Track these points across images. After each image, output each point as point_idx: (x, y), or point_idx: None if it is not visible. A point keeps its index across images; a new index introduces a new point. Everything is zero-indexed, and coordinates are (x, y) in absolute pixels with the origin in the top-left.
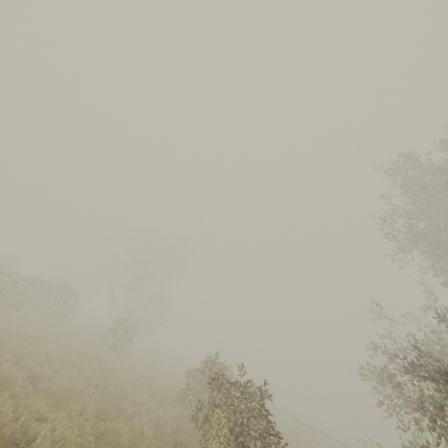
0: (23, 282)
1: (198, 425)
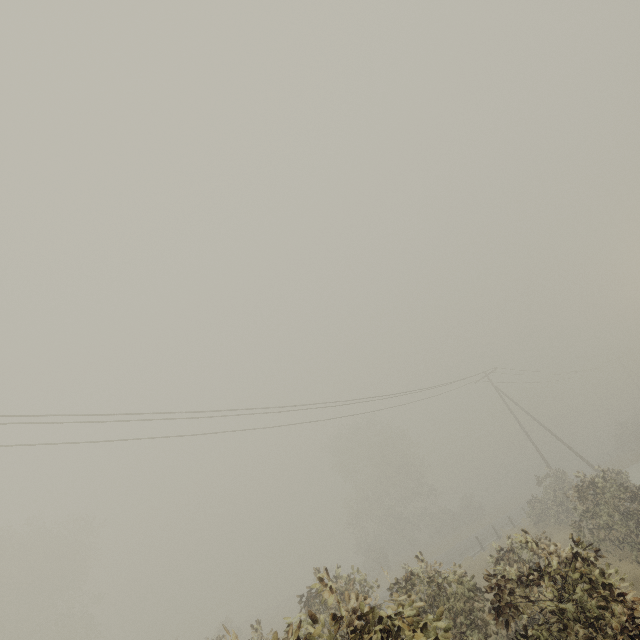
0: None
1: None
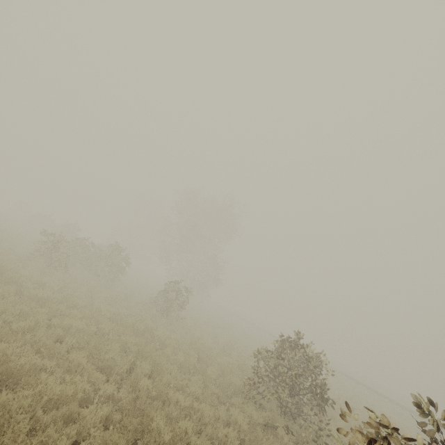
0: (65, 242)
1: (279, 440)
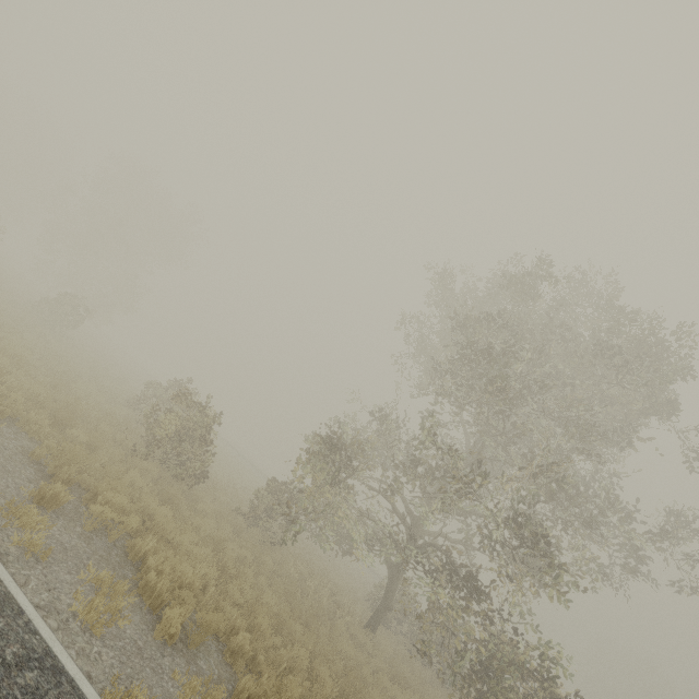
0: None
1: (144, 429)
